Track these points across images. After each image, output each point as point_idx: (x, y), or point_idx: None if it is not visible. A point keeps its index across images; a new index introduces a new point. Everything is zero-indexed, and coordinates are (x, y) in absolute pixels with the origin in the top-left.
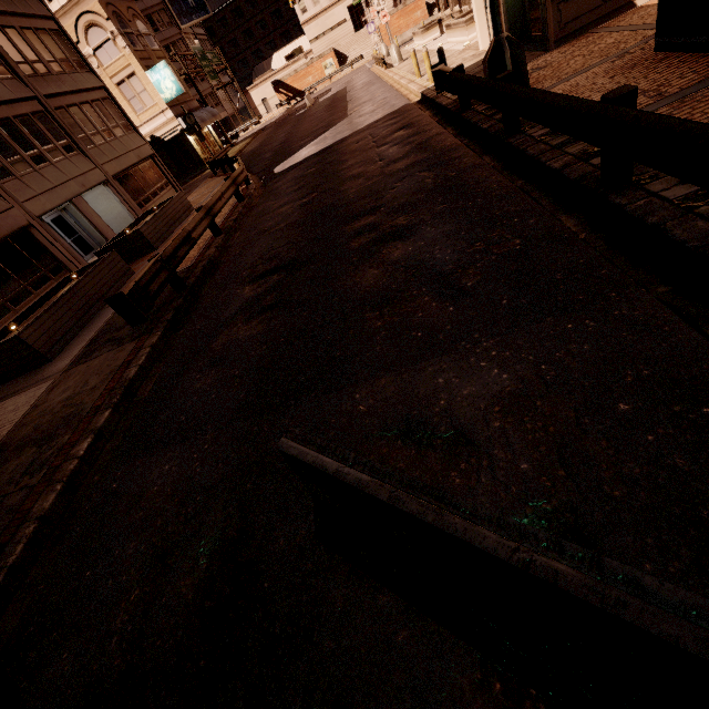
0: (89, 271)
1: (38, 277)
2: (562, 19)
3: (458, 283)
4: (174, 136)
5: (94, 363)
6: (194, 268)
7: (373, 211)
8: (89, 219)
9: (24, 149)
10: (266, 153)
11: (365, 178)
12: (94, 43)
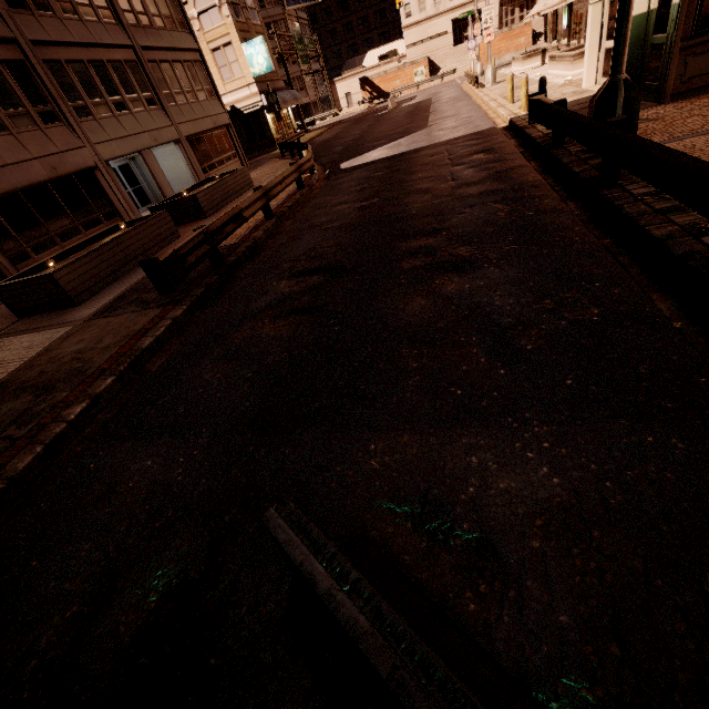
0: (136, 226)
1: (91, 218)
2: (686, 72)
3: (515, 341)
4: (253, 111)
5: (115, 321)
6: (237, 247)
7: (434, 232)
8: (152, 174)
9: (110, 93)
10: (337, 146)
11: (432, 195)
12: (201, 7)
